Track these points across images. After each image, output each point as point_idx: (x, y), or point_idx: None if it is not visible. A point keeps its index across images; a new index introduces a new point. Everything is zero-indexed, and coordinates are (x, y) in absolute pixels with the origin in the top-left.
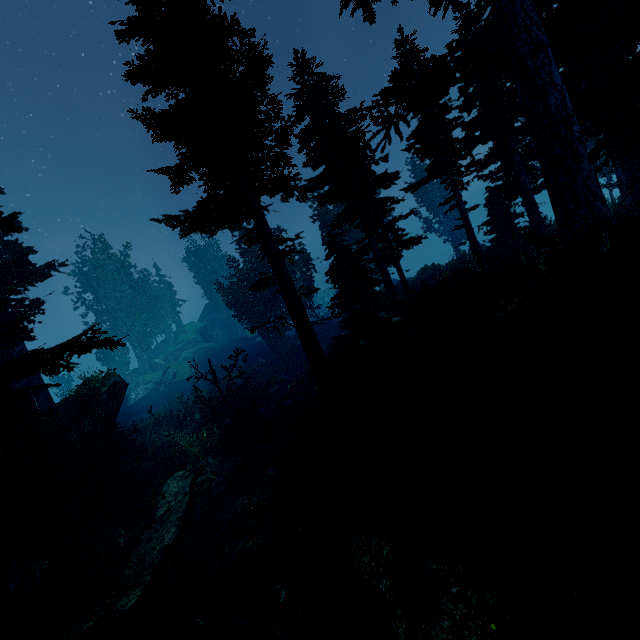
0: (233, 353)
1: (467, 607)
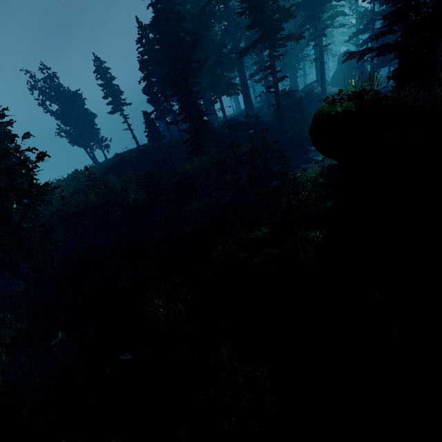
0: None
1: None
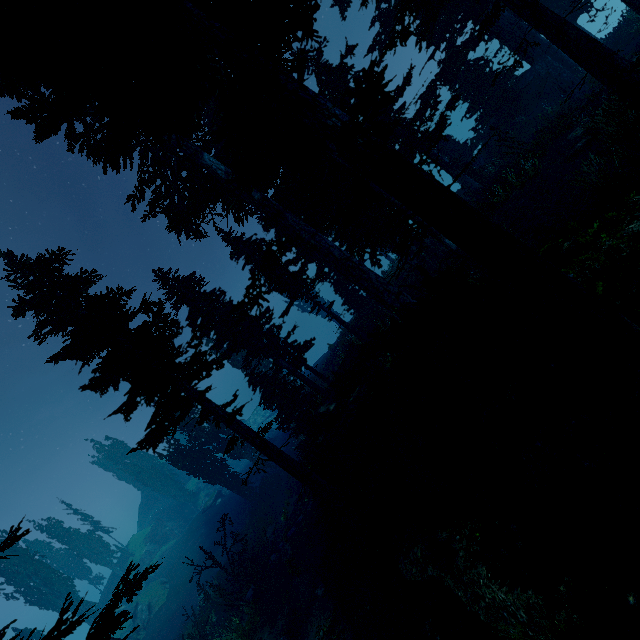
0: (201, 534)
1: (465, 538)
